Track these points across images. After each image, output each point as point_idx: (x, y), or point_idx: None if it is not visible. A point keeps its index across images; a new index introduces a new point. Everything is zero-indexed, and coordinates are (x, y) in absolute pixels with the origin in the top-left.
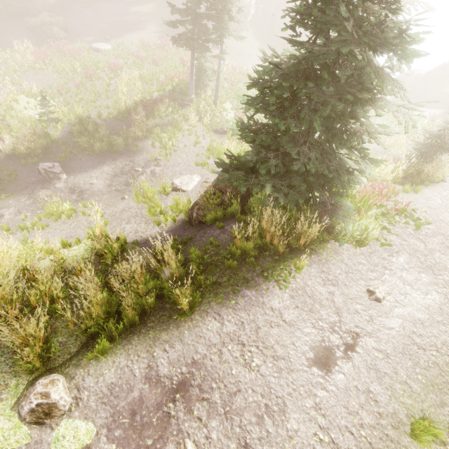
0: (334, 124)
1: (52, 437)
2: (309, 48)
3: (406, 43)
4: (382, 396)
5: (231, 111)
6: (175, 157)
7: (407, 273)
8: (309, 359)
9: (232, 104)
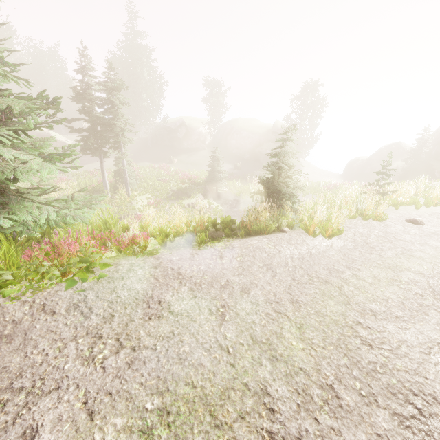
0: None
1: None
2: None
3: None
4: None
5: (147, 201)
6: None
7: None
8: None
9: (152, 195)
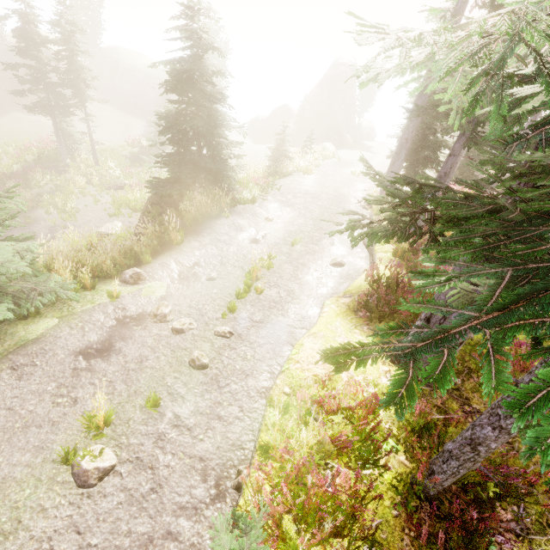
0: (211, 139)
1: (146, 287)
2: (182, 103)
3: (225, 98)
4: (281, 242)
5: (117, 169)
6: (81, 217)
7: (282, 210)
8: (248, 243)
9: (114, 163)
